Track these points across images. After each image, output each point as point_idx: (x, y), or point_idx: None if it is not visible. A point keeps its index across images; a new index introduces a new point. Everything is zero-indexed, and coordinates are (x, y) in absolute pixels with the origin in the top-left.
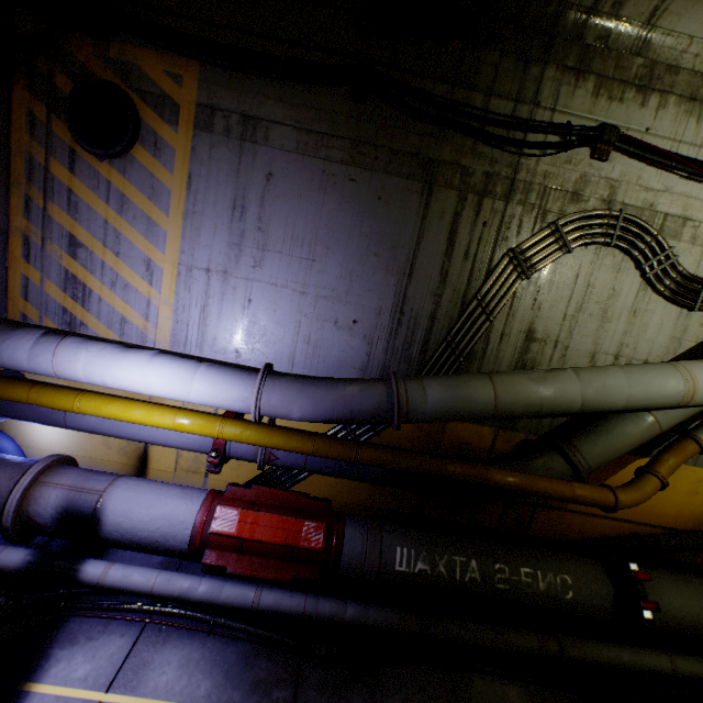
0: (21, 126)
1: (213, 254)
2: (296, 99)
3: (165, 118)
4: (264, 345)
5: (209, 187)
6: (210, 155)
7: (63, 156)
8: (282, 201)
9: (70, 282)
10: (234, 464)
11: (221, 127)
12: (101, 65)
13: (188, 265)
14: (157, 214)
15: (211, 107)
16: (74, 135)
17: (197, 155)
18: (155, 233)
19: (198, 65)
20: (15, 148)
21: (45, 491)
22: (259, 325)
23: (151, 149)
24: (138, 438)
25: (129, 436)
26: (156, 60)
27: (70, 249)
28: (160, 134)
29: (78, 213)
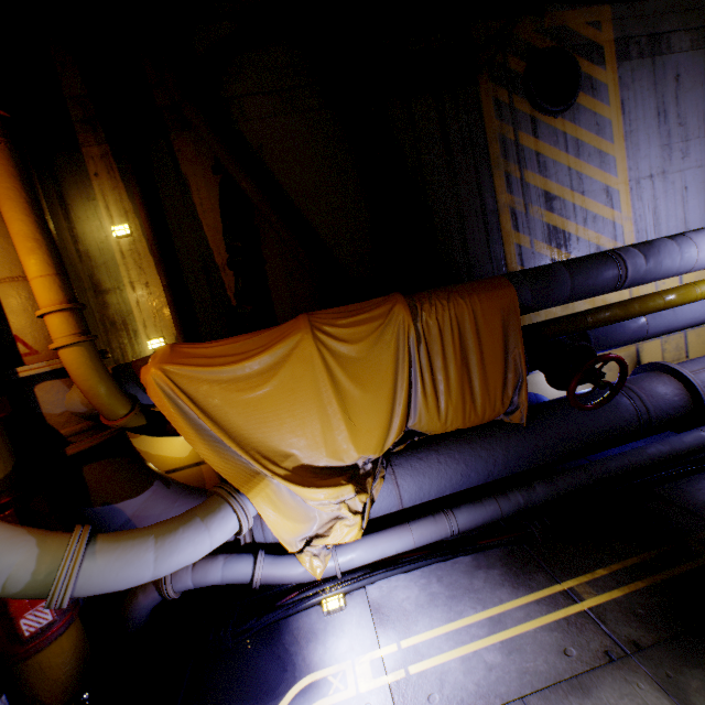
0: (490, 115)
1: (651, 161)
2: (681, 7)
3: (593, 62)
4: (703, 222)
5: (636, 106)
6: (631, 79)
7: (526, 127)
8: (690, 94)
9: (552, 235)
10: (704, 338)
11: (635, 53)
12: (539, 37)
13: (635, 179)
14: (604, 146)
15: (624, 38)
16: (539, 102)
17: (622, 83)
18: (606, 162)
19: (608, 8)
20: (489, 136)
21: (697, 378)
22: (696, 207)
23: (588, 93)
24: (699, 320)
25: (692, 322)
26: (578, 17)
27: (546, 205)
28: (593, 77)
29: (546, 171)
